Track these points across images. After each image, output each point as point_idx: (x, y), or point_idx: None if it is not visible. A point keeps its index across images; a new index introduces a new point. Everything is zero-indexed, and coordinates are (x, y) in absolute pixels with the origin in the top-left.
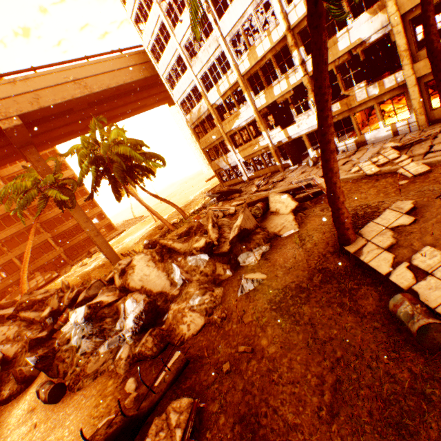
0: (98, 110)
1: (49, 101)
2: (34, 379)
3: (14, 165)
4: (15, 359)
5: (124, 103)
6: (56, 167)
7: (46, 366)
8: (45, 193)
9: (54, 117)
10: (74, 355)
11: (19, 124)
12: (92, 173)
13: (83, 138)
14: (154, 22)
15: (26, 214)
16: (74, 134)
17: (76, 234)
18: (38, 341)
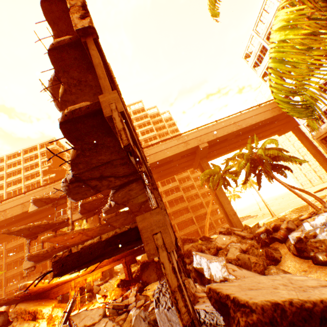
0: (238, 139)
1: (220, 134)
2: (277, 261)
3: (181, 174)
4: (247, 252)
5: (252, 134)
6: (226, 164)
7: (301, 247)
8: (221, 176)
9: (217, 144)
10: (326, 244)
11: (206, 145)
12: (246, 167)
13: (249, 145)
14: (290, 82)
15: (184, 199)
16: (218, 154)
17: (203, 219)
18: (264, 243)
